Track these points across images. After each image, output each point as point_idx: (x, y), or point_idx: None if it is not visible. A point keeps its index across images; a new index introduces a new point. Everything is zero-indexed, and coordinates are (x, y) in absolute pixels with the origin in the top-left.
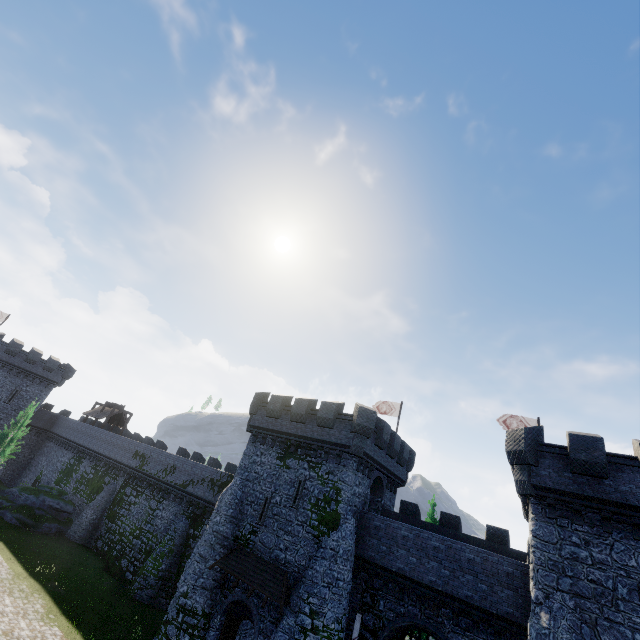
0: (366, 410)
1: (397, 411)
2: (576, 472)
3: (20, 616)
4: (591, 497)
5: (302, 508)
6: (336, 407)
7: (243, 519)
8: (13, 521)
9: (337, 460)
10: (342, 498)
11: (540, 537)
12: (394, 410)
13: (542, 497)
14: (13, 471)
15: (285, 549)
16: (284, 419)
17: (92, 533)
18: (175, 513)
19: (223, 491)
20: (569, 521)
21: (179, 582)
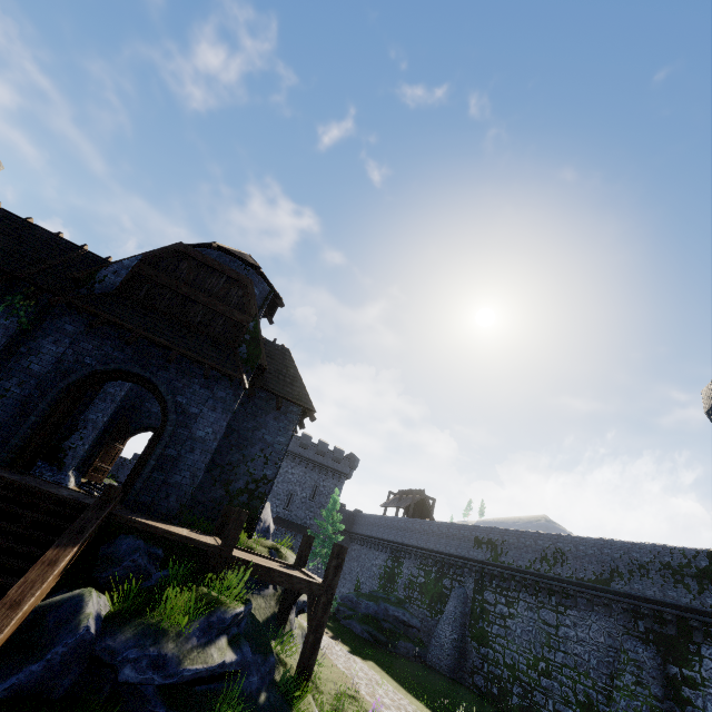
0: None
1: None
2: None
3: None
4: None
5: None
6: None
7: None
8: (364, 635)
9: None
10: None
11: None
12: None
13: None
14: None
15: None
16: None
17: (460, 662)
18: (606, 632)
19: None
20: None
21: None
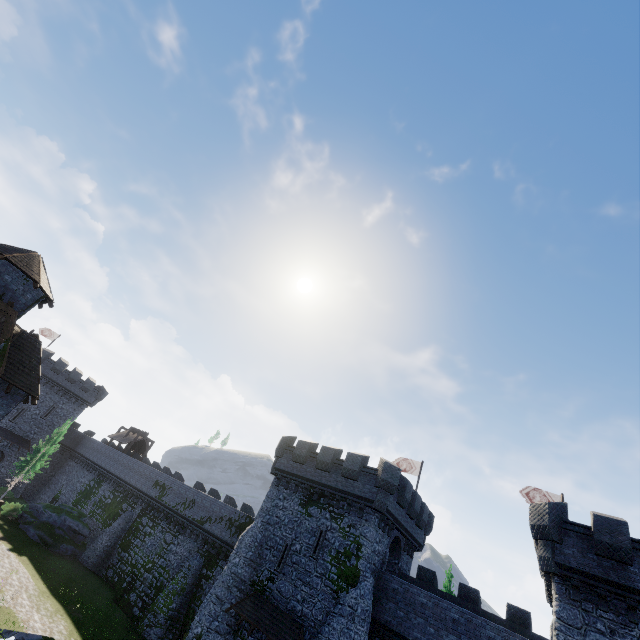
0: (391, 466)
1: (417, 470)
2: (600, 554)
3: (47, 634)
4: (616, 583)
5: (322, 559)
6: (361, 459)
7: (261, 564)
8: (35, 537)
9: (359, 513)
10: (363, 554)
11: (564, 619)
12: (414, 468)
13: (566, 577)
14: (33, 486)
15: (302, 601)
16: (309, 465)
17: (104, 561)
18: (189, 550)
19: (244, 532)
20: (594, 606)
21: (193, 622)
